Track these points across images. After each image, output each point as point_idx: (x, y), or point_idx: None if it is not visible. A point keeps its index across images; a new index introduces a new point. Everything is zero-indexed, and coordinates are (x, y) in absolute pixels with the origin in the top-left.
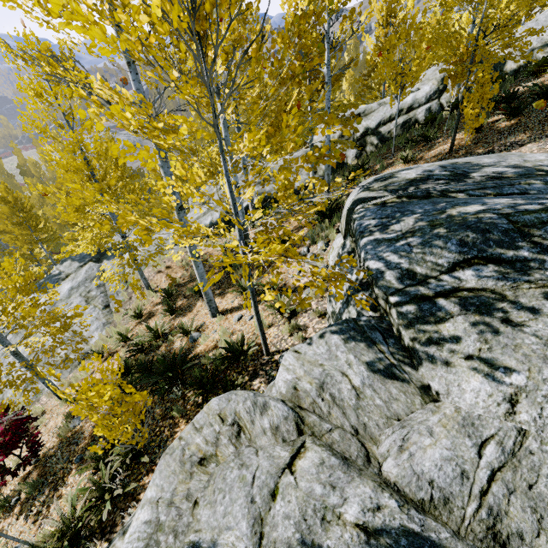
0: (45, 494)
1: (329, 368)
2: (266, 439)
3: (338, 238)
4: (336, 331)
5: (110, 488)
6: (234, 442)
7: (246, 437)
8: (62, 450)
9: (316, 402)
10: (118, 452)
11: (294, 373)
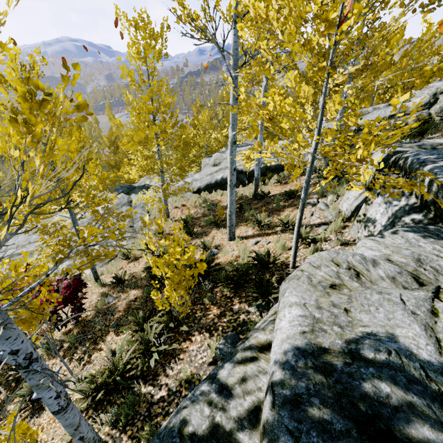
0: (86, 346)
1: (417, 251)
2: (387, 284)
3: (353, 191)
4: (409, 231)
5: (153, 345)
6: (355, 280)
7: (366, 279)
8: (99, 318)
9: (418, 270)
10: (158, 320)
11: (380, 252)
